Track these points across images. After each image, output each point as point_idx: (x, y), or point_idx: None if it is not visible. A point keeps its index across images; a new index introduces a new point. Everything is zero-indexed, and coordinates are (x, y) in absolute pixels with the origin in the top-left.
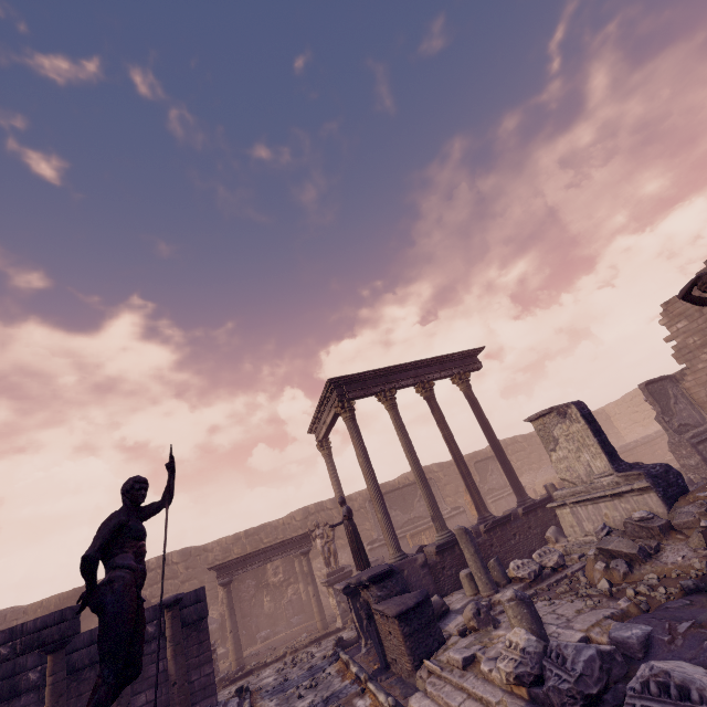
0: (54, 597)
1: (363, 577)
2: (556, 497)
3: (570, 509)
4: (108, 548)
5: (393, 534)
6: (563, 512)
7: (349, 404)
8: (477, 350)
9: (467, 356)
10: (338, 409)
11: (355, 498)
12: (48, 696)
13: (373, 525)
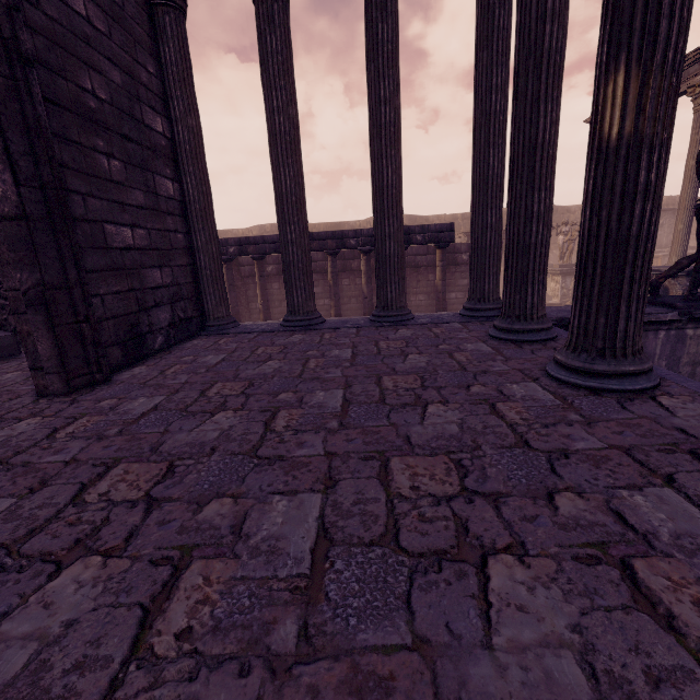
0: (322, 224)
1: None
2: None
3: None
4: None
5: (686, 246)
6: None
7: None
8: None
9: None
10: (696, 90)
11: (573, 211)
12: (439, 272)
13: None
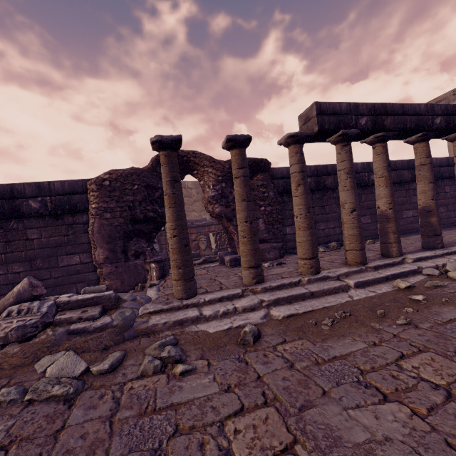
0: None
1: None
2: None
3: None
4: None
5: None
6: None
7: None
8: None
9: None
10: None
11: None
12: None
13: None
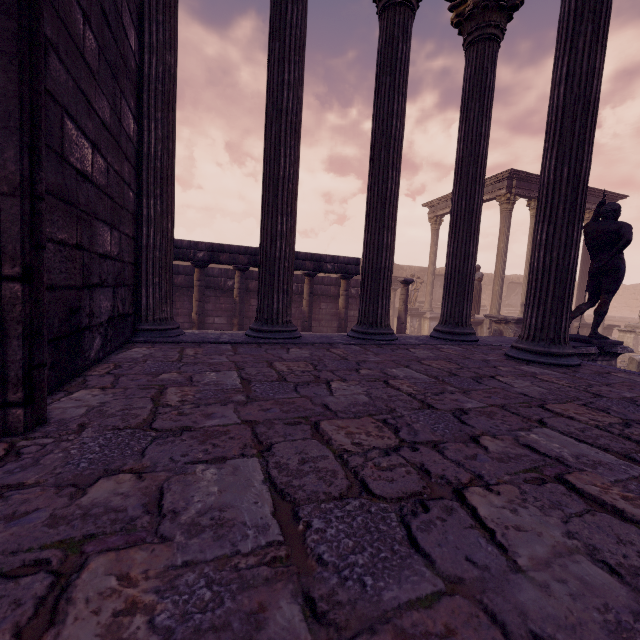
0: None
1: (510, 317)
2: (626, 326)
3: (635, 336)
4: (617, 240)
5: (500, 302)
6: (626, 335)
7: (514, 199)
8: (621, 197)
9: (610, 198)
10: (502, 198)
11: (405, 269)
12: (343, 300)
13: (425, 292)
